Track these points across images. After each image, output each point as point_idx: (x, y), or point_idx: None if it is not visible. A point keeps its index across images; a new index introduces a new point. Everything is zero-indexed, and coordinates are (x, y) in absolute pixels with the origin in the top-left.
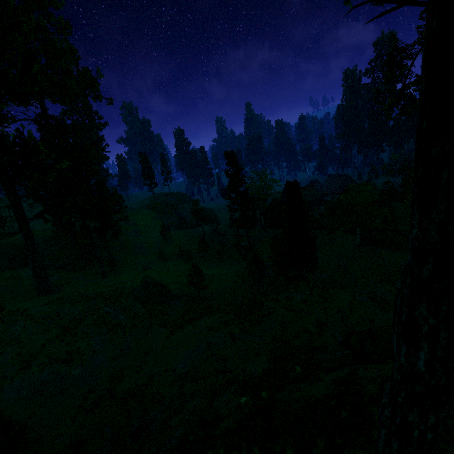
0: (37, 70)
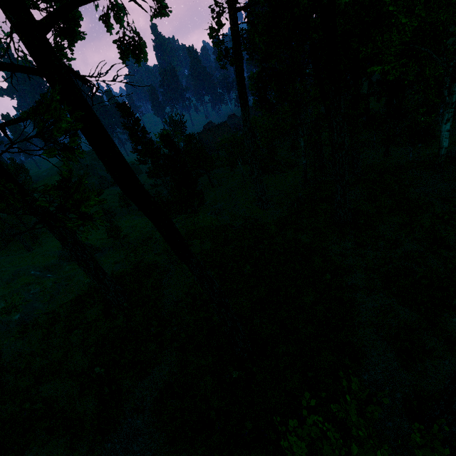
0: None
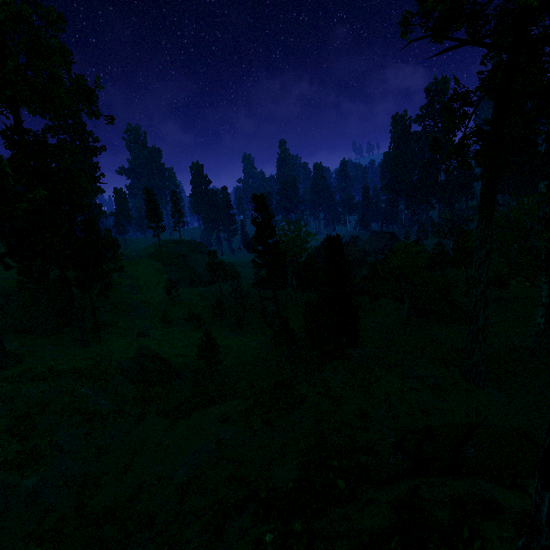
0: (11, 69)
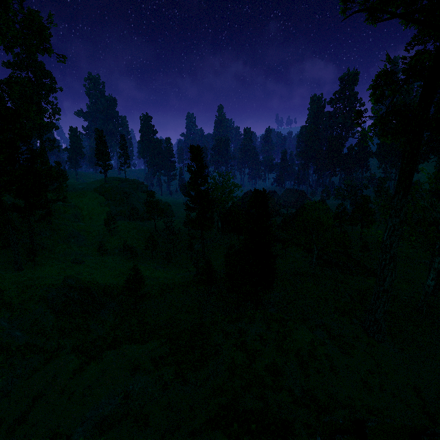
0: None
